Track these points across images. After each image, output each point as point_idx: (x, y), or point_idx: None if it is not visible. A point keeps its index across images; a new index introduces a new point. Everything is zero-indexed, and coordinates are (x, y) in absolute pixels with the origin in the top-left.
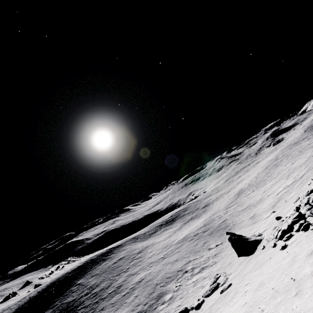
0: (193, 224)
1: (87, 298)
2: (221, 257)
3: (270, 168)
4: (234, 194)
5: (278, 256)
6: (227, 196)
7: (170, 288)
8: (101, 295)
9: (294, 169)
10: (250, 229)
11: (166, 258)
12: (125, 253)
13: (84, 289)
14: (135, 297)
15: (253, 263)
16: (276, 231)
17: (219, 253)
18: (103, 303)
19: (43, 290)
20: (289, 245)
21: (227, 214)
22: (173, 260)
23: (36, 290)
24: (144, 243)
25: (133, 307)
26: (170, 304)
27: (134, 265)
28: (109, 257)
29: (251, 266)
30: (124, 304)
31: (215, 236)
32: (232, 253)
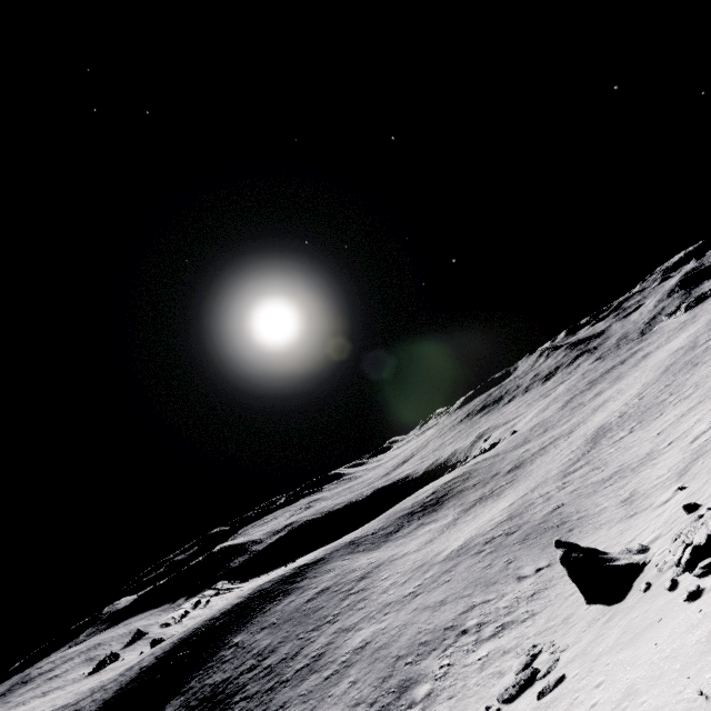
0: (484, 514)
1: (252, 677)
2: (547, 601)
3: (676, 371)
4: (583, 439)
5: (677, 617)
6: (567, 445)
7: (428, 671)
8: (282, 674)
9: None
10: (620, 531)
11: (419, 596)
12: (333, 577)
13: (246, 657)
14: (351, 685)
15: (618, 629)
16: (680, 546)
17: (542, 589)
18: (285, 693)
19: (166, 655)
20: (707, 592)
21: (564, 492)
22: (435, 601)
23: (153, 652)
24: (373, 556)
25: (347, 709)
26: (427, 710)
27: (350, 609)
28: (297, 587)
29: (614, 635)
30: (328, 699)
31: (534, 547)
32: (573, 592)
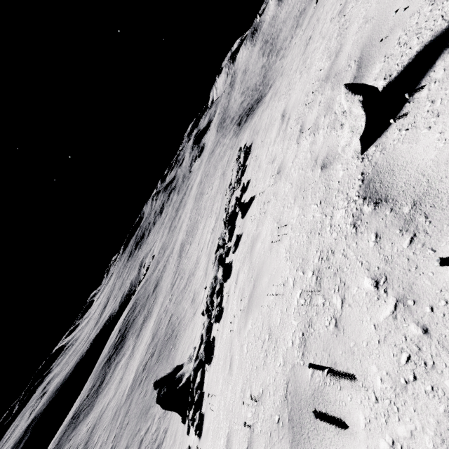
0: (145, 335)
1: None
2: (171, 413)
3: (198, 200)
4: (177, 254)
5: None
6: (172, 260)
7: None
8: None
9: (214, 199)
10: (192, 329)
11: None
12: None
13: None
14: None
15: None
16: None
17: None
18: None
19: None
20: None
21: (172, 303)
22: None
23: None
24: (90, 419)
25: None
26: None
27: None
28: None
29: None
30: None
31: (164, 361)
32: None
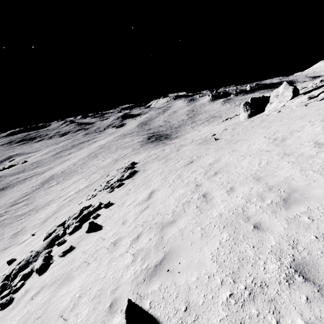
0: None
1: None
2: None
3: (90, 157)
4: (42, 180)
5: None
6: (35, 181)
7: None
8: None
9: (98, 169)
10: None
11: None
12: None
13: None
14: None
15: None
16: None
17: None
18: None
19: None
20: None
21: None
22: None
23: None
24: None
25: None
26: None
27: None
28: None
29: None
30: None
31: None
32: None
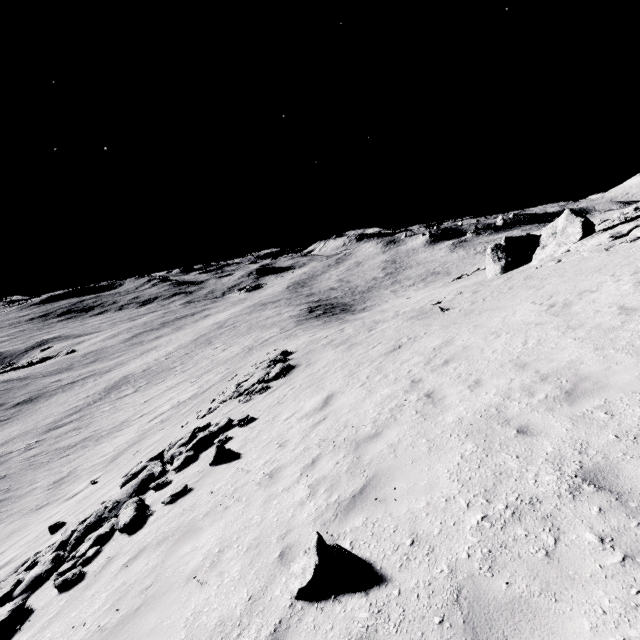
0: None
1: None
2: None
3: (199, 344)
4: (106, 384)
5: None
6: (92, 386)
7: None
8: None
9: (215, 365)
10: (11, 531)
11: None
12: None
13: None
14: None
15: None
16: None
17: None
18: None
19: None
20: None
21: (25, 456)
22: None
23: None
24: None
25: None
26: None
27: None
28: None
29: None
30: None
31: None
32: None
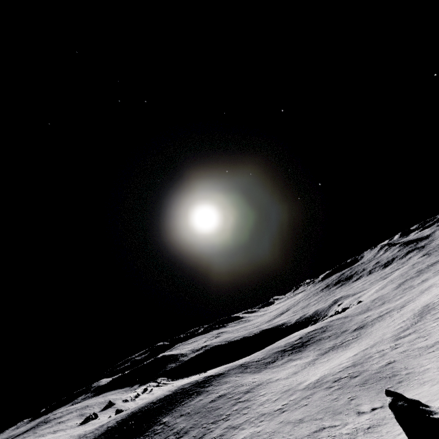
0: (335, 358)
1: None
2: (379, 435)
3: None
4: (412, 312)
5: None
6: (399, 316)
7: None
8: None
9: None
10: None
11: (285, 413)
12: (228, 388)
13: (169, 433)
14: None
15: None
16: None
17: (376, 425)
18: None
19: (123, 421)
20: None
21: (396, 351)
22: (296, 418)
23: (115, 418)
24: (256, 377)
25: None
26: None
27: (237, 412)
28: (205, 391)
29: None
30: None
31: (371, 391)
32: (400, 432)
